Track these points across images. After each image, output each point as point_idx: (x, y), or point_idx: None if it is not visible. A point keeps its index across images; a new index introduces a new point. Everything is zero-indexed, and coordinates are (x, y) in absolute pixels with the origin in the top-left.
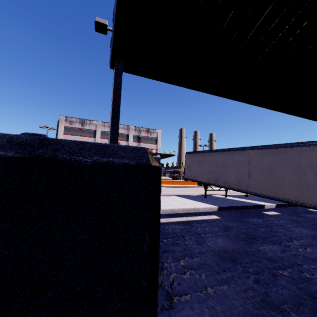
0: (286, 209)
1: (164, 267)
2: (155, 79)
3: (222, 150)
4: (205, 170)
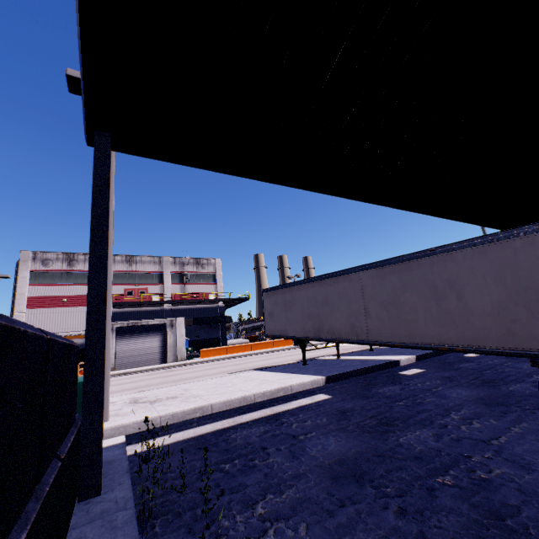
0: (432, 361)
1: (222, 531)
2: (180, 164)
3: (318, 278)
4: (298, 316)
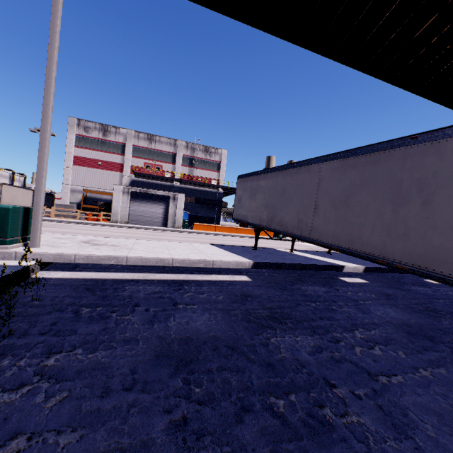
0: (384, 276)
1: None
2: None
3: (283, 168)
4: (258, 204)
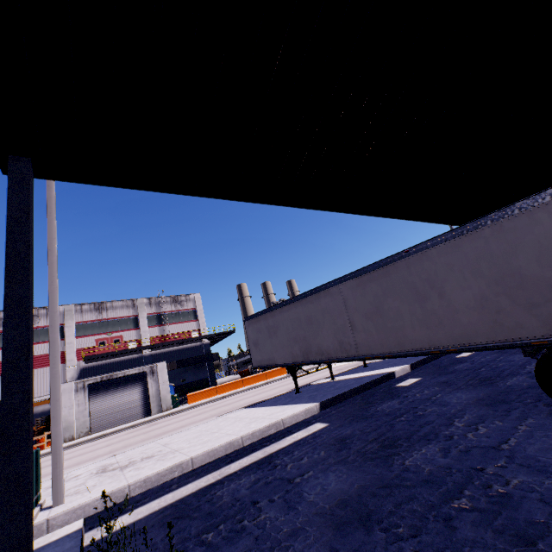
0: (427, 367)
1: None
2: (122, 187)
3: (299, 298)
4: (284, 341)
